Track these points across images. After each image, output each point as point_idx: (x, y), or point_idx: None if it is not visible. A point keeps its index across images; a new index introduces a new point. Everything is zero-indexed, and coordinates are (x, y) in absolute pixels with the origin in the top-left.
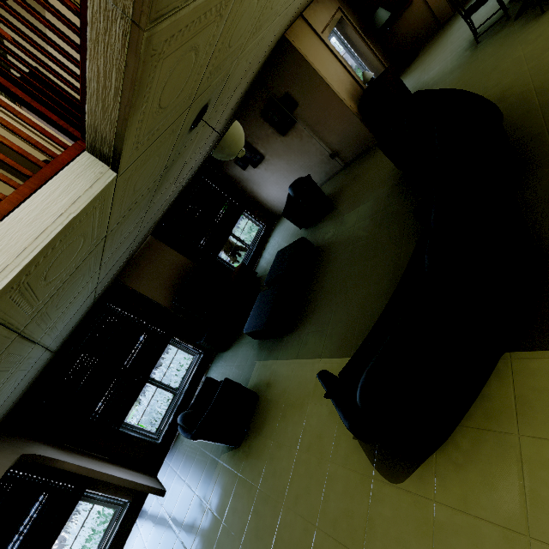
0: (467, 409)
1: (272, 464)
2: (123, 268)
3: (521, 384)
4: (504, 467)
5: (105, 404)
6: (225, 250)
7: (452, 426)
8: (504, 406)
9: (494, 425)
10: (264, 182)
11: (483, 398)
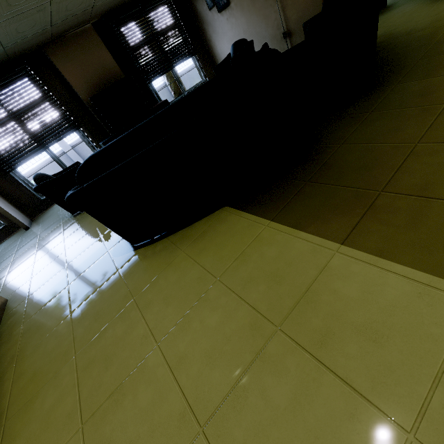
0: (178, 231)
1: (79, 230)
2: (51, 41)
3: (213, 226)
4: (160, 264)
5: (2, 149)
6: (174, 92)
7: (163, 237)
8: (194, 234)
9: (179, 243)
10: (223, 34)
11: (190, 227)
